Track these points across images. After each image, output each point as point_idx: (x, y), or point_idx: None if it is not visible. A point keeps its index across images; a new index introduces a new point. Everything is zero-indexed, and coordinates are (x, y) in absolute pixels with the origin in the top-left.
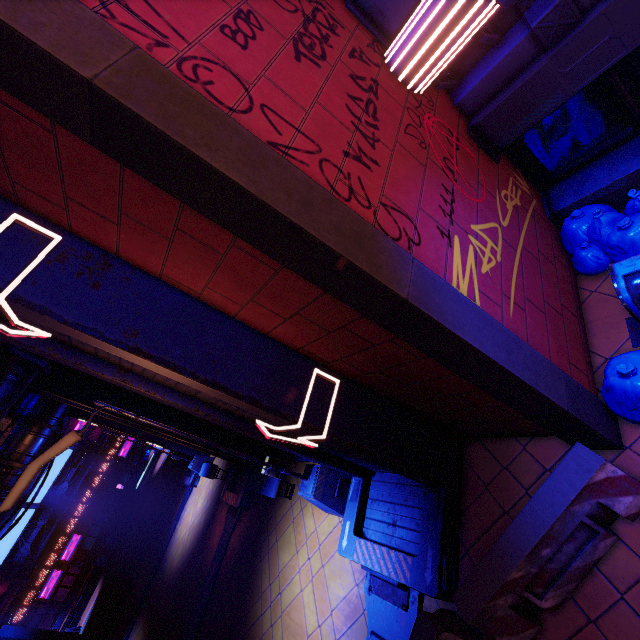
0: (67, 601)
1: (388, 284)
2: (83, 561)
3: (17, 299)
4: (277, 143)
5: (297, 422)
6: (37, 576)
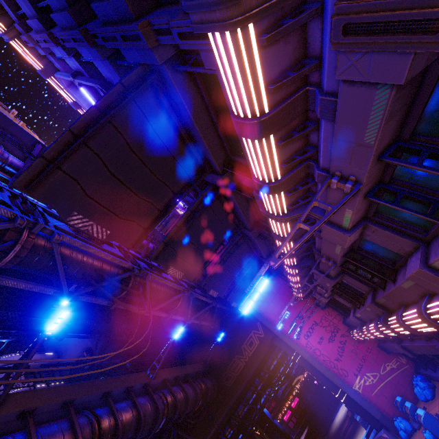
0: (293, 429)
1: (335, 383)
2: (299, 413)
3: (298, 362)
4: (323, 359)
5: (336, 395)
6: (282, 408)
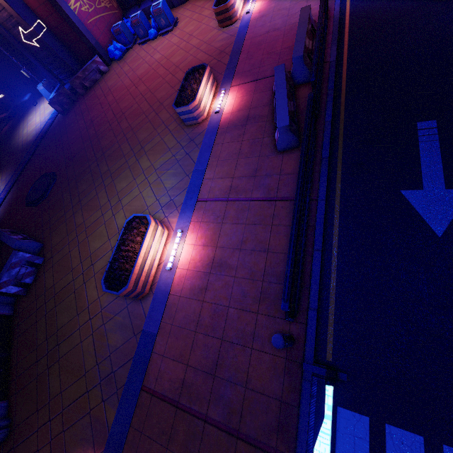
0: None
1: None
2: None
3: None
4: None
5: (32, 28)
6: None
